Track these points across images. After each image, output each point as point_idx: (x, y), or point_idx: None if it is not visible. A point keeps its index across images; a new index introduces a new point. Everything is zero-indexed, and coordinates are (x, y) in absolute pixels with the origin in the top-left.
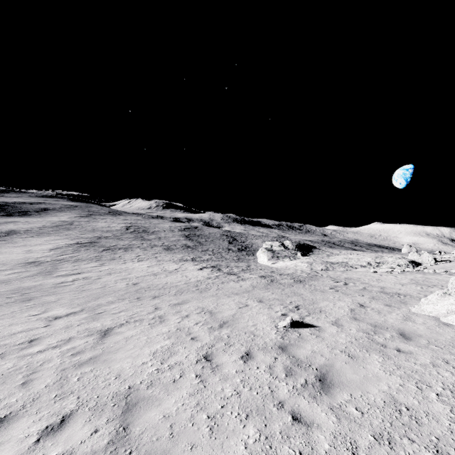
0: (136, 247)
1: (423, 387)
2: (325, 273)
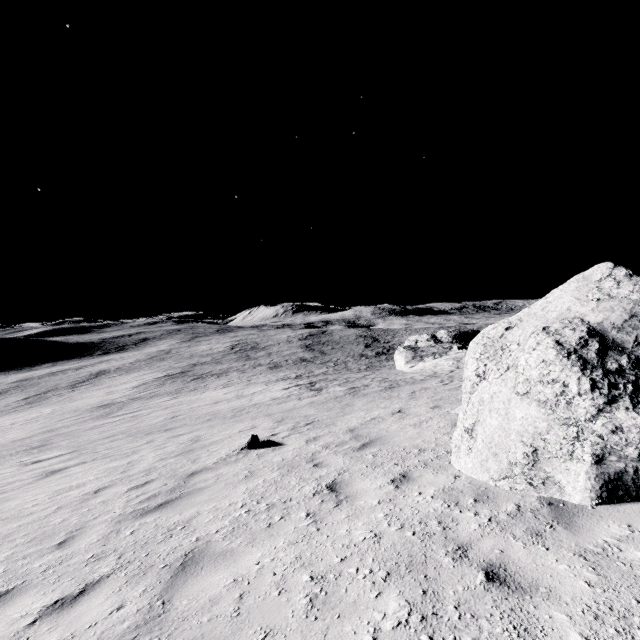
0: (235, 370)
1: (249, 505)
2: (462, 371)
